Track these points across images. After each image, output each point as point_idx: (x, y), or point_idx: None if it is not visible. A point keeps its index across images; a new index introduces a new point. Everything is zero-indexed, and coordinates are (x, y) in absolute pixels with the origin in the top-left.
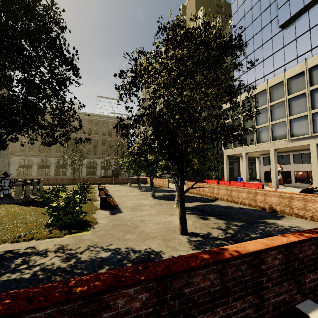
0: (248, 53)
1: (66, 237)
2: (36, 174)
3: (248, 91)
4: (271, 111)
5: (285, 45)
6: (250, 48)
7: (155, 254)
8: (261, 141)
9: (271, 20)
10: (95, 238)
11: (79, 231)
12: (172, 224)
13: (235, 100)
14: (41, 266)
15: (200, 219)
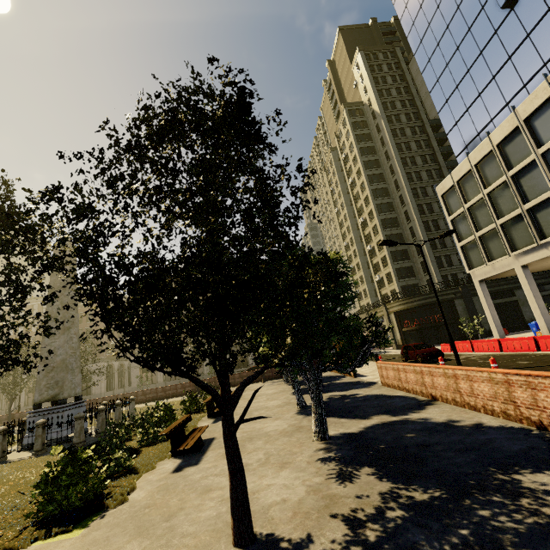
0: (458, 79)
1: (30, 549)
2: (162, 379)
3: (480, 143)
4: (546, 163)
5: (530, 31)
6: (459, 69)
7: None
8: (549, 232)
9: (481, 5)
10: None
11: (66, 530)
12: (252, 503)
13: (459, 169)
14: None
15: (333, 481)
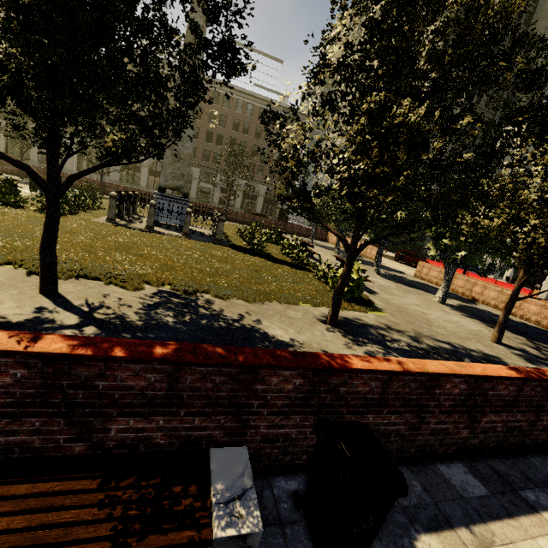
0: None
1: (373, 315)
2: (145, 184)
3: None
4: None
5: None
6: None
7: (494, 357)
8: None
9: None
10: (406, 324)
11: (376, 311)
12: (466, 327)
13: None
14: (403, 342)
15: (492, 329)
